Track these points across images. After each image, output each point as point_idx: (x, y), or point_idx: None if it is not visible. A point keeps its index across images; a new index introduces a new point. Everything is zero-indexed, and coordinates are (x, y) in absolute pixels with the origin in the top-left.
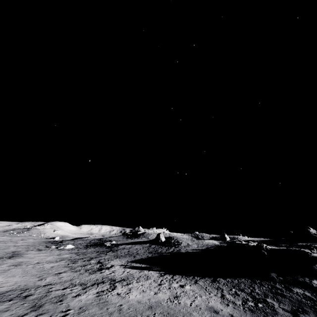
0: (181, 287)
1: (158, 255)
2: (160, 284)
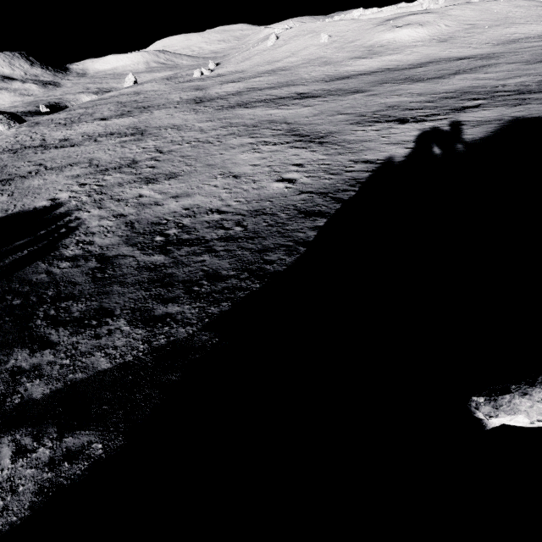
0: (281, 180)
1: None
2: (298, 165)
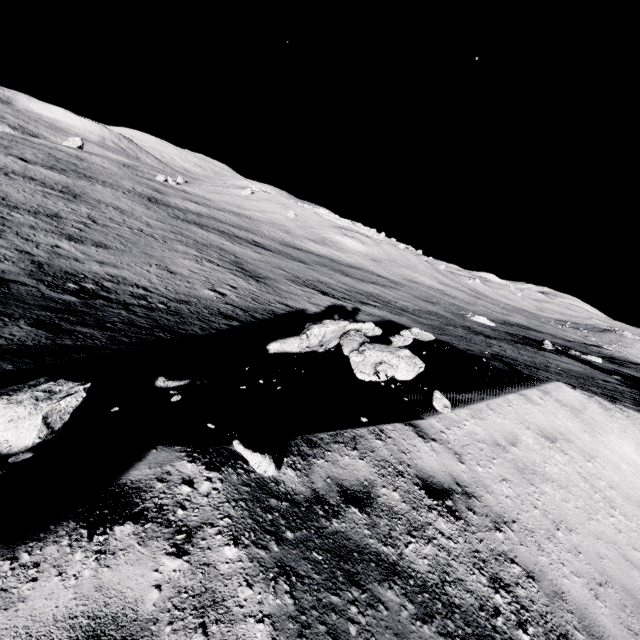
0: (214, 290)
1: (466, 352)
2: (233, 287)
